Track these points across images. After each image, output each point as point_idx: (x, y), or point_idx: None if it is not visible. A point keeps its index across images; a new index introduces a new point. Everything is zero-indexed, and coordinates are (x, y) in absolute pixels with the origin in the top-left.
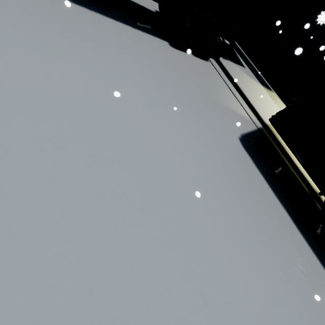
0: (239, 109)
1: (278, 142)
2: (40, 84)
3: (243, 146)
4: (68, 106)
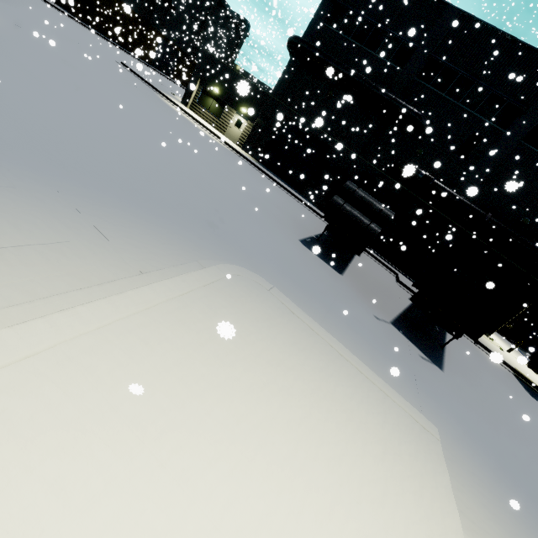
0: (497, 363)
1: (529, 380)
2: None
3: (537, 401)
4: None
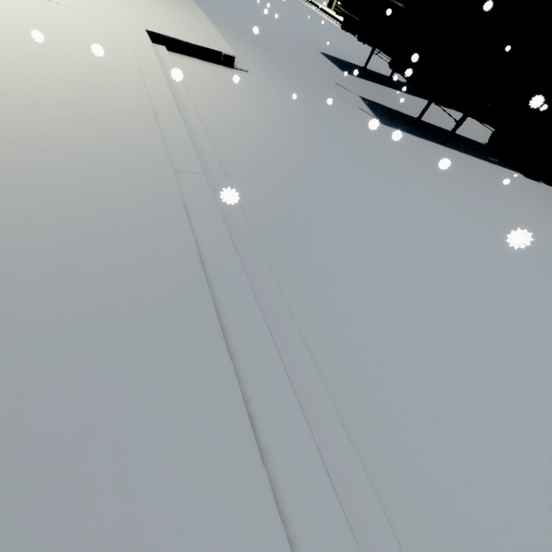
0: None
1: None
2: (507, 218)
3: None
4: (534, 236)
